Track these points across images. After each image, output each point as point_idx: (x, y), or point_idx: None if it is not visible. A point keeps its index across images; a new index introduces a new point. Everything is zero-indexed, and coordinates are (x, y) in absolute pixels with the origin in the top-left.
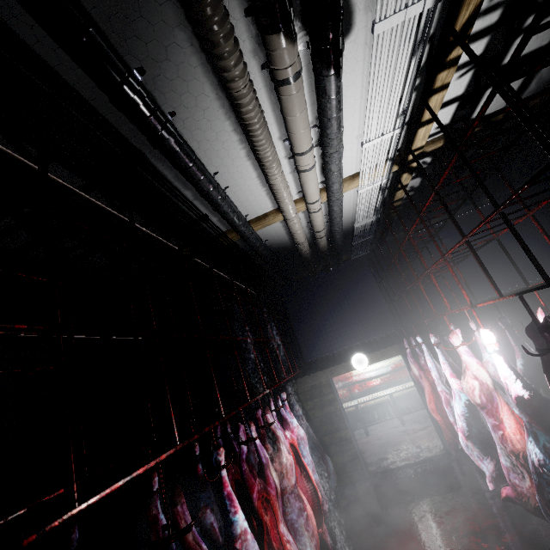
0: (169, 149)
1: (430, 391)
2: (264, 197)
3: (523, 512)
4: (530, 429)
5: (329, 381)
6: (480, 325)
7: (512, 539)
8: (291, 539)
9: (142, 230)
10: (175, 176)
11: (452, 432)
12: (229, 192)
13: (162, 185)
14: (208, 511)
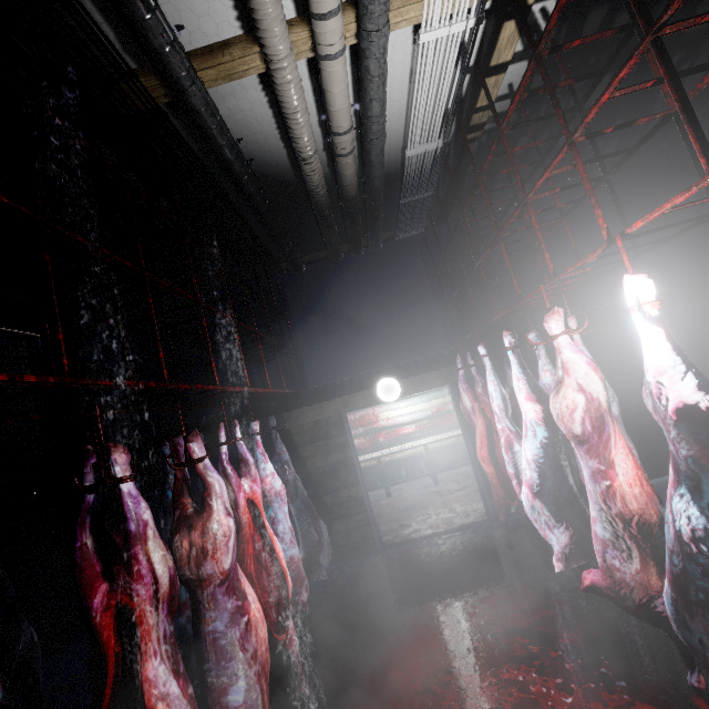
0: None
1: (483, 432)
2: None
3: (590, 599)
4: (688, 472)
5: (341, 418)
6: (629, 267)
7: (574, 639)
8: (176, 689)
9: None
10: None
11: (505, 491)
12: None
13: None
14: None
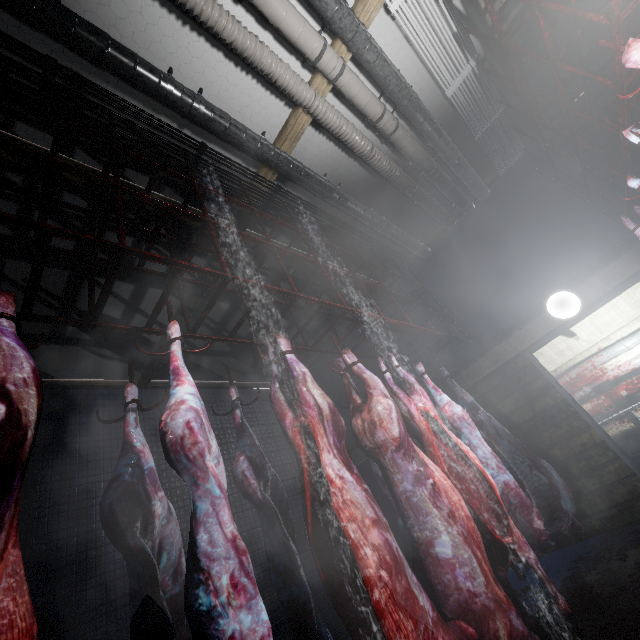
0: (64, 29)
1: None
2: (261, 91)
3: None
4: None
5: (528, 361)
6: None
7: None
8: (348, 478)
9: (157, 195)
10: (133, 96)
11: None
12: (210, 99)
13: (117, 106)
14: (240, 459)
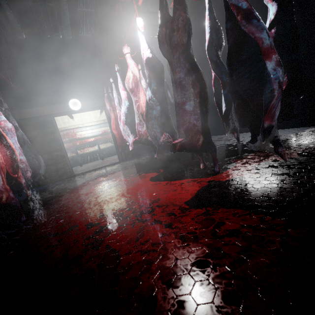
0: None
1: (114, 118)
2: None
3: (143, 166)
4: (149, 82)
5: (51, 119)
6: (137, 14)
7: (135, 172)
8: None
9: None
10: None
11: (122, 142)
12: None
13: None
14: None
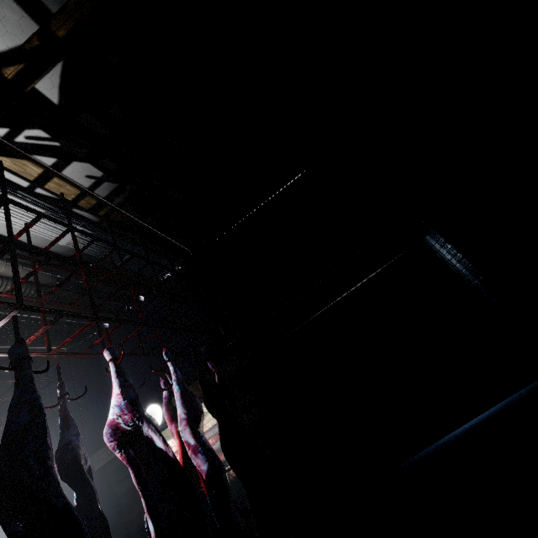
0: None
1: (180, 455)
2: None
3: None
4: None
5: None
6: None
7: None
8: None
9: None
10: None
11: None
12: None
13: None
14: None
